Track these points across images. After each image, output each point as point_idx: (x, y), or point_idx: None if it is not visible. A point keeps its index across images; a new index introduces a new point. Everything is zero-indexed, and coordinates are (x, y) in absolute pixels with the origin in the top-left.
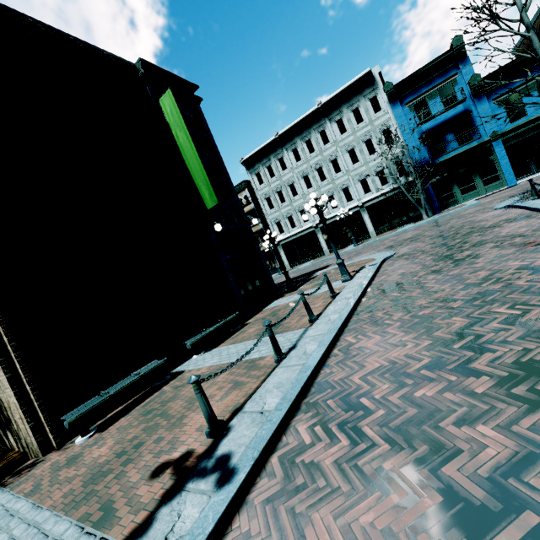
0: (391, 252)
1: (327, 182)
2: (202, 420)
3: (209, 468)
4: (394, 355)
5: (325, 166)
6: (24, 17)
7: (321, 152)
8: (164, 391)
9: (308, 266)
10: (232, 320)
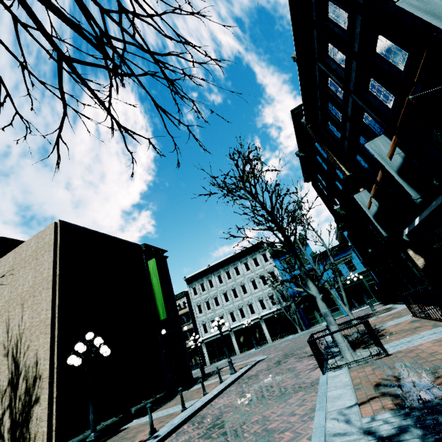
0: (266, 356)
1: (239, 299)
2: (145, 433)
3: (151, 438)
4: (226, 402)
5: (237, 288)
6: (105, 235)
7: (235, 279)
8: (118, 435)
9: (222, 363)
10: (161, 397)
